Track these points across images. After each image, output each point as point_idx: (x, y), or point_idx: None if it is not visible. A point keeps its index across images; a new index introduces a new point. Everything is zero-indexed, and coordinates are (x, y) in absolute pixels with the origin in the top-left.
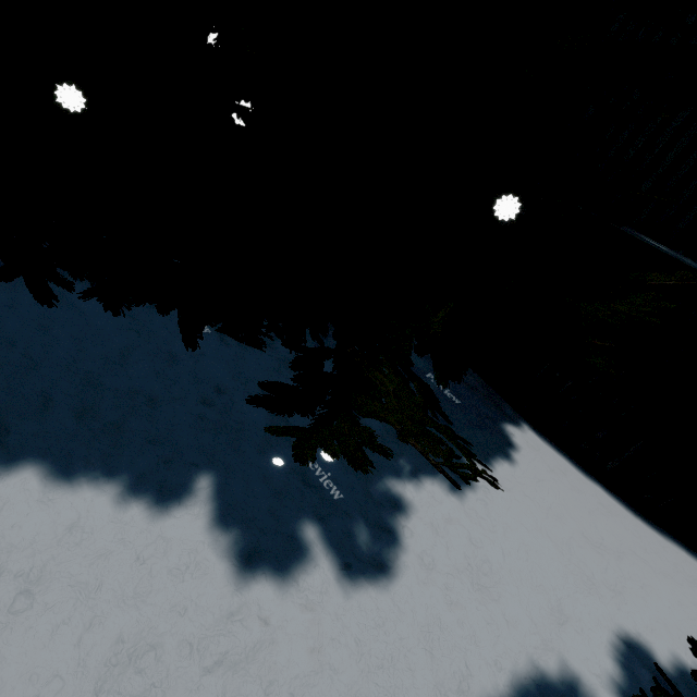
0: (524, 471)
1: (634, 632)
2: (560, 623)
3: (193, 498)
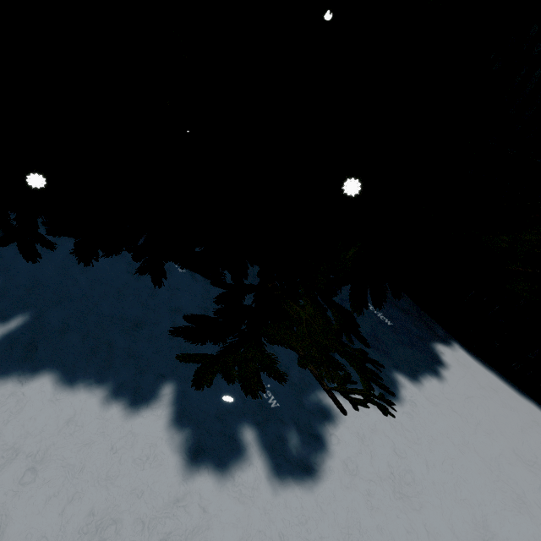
0: (452, 387)
1: None
2: (485, 539)
3: (158, 402)
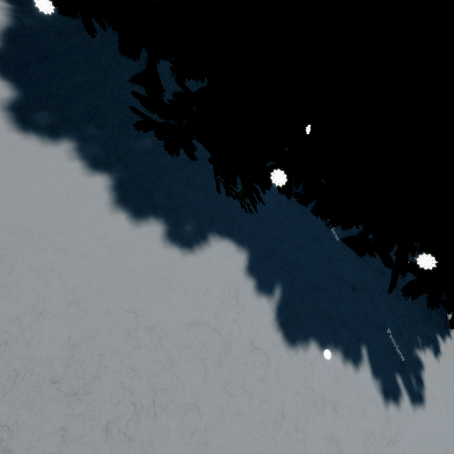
0: None
1: None
2: None
3: (363, 360)
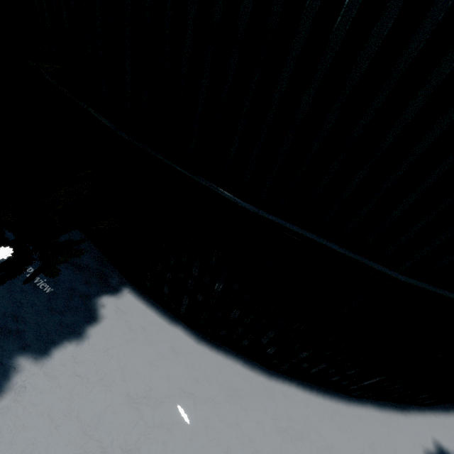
0: (93, 345)
1: None
2: None
3: None
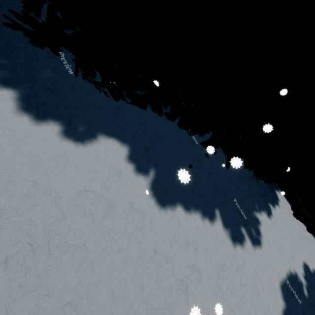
0: (282, 209)
1: (306, 261)
2: (293, 259)
3: (217, 218)
